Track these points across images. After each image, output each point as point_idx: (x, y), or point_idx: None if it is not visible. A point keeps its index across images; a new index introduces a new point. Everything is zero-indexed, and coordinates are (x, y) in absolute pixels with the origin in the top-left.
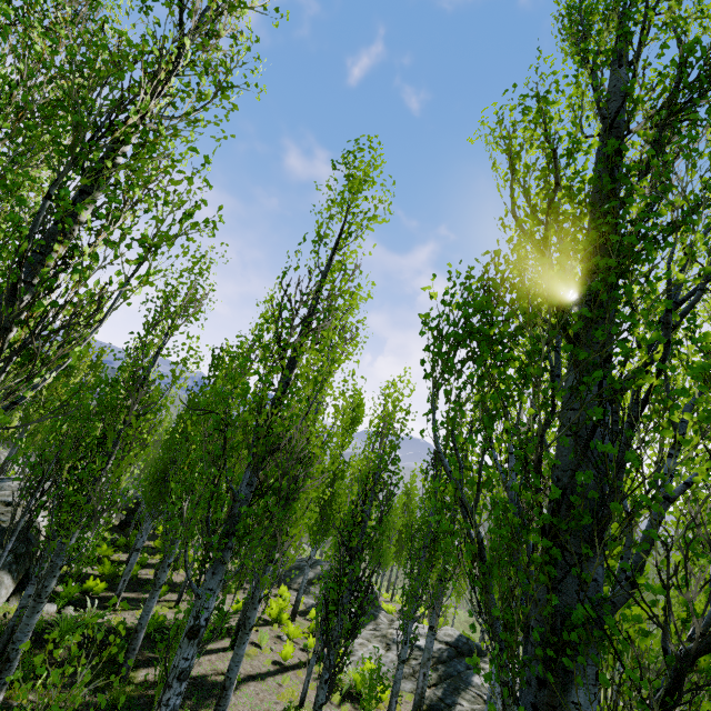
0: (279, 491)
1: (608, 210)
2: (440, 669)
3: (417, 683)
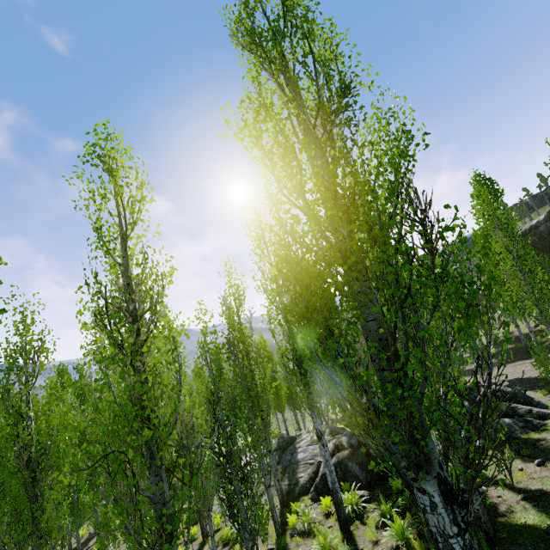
0: (191, 465)
1: (340, 185)
2: (279, 468)
3: (276, 489)
